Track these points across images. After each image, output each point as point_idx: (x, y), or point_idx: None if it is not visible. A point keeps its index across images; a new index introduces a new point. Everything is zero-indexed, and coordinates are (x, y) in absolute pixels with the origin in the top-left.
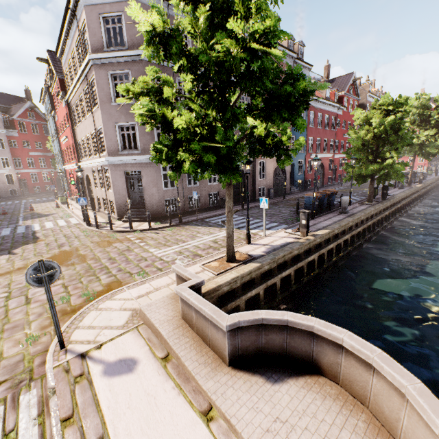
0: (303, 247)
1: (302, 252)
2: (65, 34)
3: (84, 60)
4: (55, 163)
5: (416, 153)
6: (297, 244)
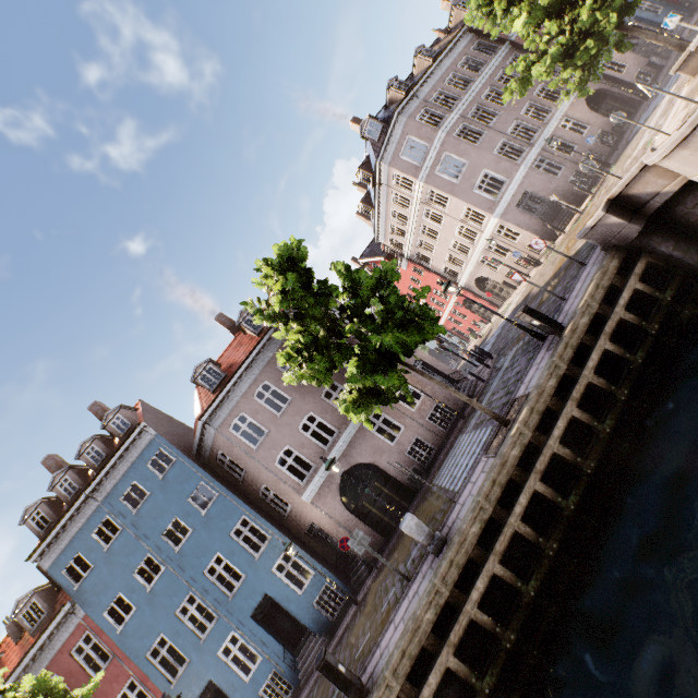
0: None
1: None
2: (377, 213)
3: (410, 197)
4: (421, 348)
5: None
6: None
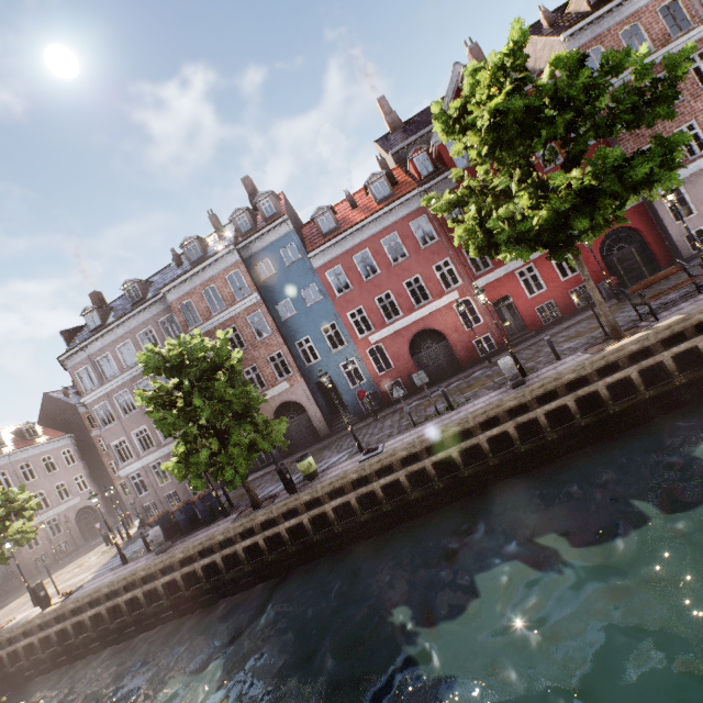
0: (17, 630)
1: (20, 634)
2: None
3: None
4: None
5: (541, 247)
6: (13, 625)
